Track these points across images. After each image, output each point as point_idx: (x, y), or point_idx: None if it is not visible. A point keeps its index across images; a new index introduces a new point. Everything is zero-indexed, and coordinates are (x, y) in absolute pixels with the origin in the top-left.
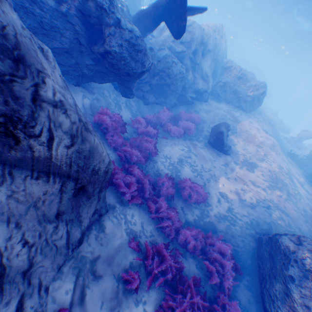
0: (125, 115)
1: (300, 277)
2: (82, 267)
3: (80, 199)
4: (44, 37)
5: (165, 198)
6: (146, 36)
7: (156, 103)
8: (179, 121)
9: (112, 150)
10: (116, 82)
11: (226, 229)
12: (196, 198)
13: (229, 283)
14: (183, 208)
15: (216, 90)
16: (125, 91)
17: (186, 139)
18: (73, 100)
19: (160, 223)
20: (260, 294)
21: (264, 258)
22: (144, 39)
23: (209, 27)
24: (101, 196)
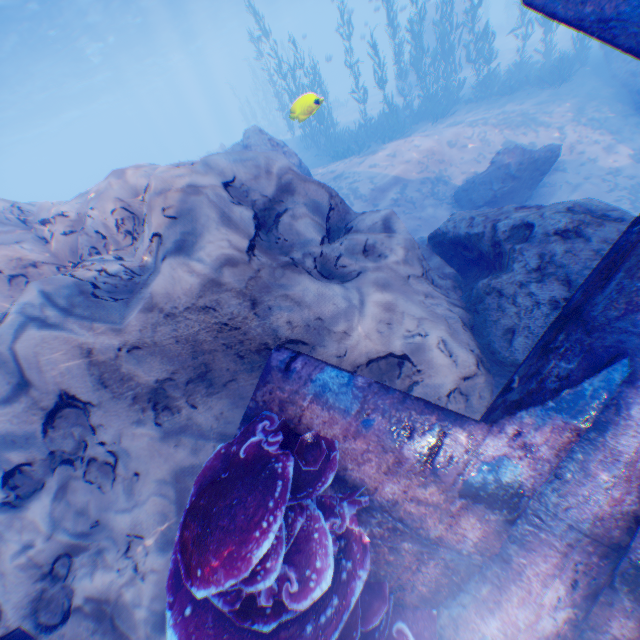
0: None
1: None
2: None
3: None
4: None
5: None
6: None
7: None
8: None
9: None
10: None
11: None
12: None
13: None
14: None
15: None
16: None
17: None
18: None
19: None
20: None
21: None
22: None
23: None
24: None
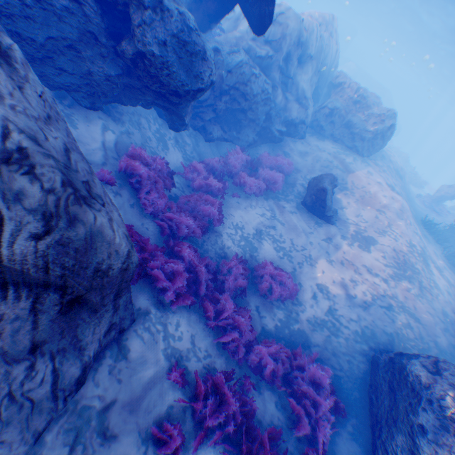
0: (174, 159)
1: (435, 429)
2: (82, 427)
3: (76, 317)
4: (30, 23)
5: (231, 294)
6: (209, 28)
7: (224, 139)
8: (259, 168)
9: (148, 218)
10: (158, 104)
11: (325, 343)
12: (280, 293)
13: (326, 435)
14: (259, 308)
15: (319, 121)
16: (173, 120)
17: (270, 197)
18: (69, 139)
19: (222, 333)
20: (371, 446)
21: (380, 390)
22: (206, 33)
23: (312, 17)
24: (119, 304)
